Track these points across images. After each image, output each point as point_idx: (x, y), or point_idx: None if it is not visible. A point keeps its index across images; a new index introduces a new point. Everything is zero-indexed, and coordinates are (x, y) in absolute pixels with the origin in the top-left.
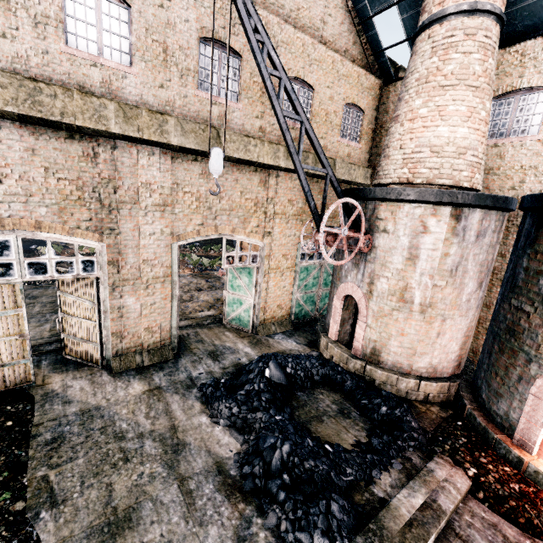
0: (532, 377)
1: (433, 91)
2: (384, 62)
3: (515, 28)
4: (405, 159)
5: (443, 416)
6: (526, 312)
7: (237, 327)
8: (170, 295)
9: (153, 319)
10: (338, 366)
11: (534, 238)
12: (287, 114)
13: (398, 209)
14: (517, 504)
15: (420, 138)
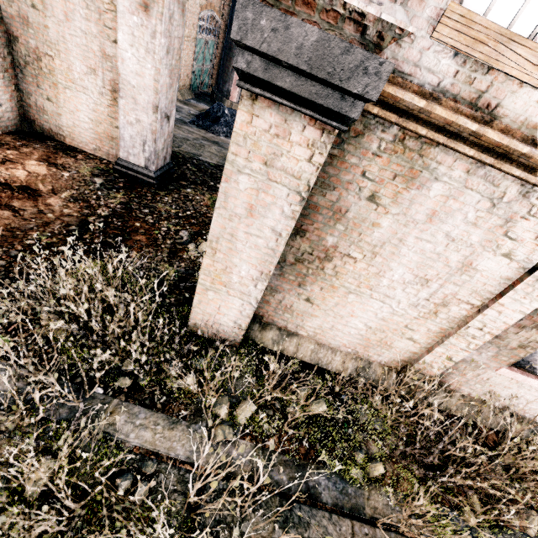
0: None
1: None
2: None
3: None
4: None
5: None
6: None
7: None
8: None
9: None
10: None
11: None
12: None
13: None
14: None
15: None
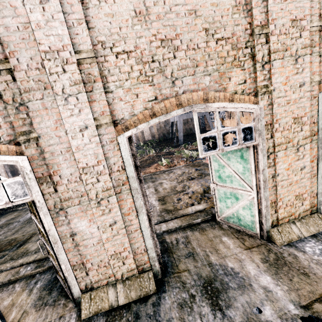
0: None
1: None
2: None
3: None
4: None
5: None
6: None
7: (236, 228)
8: (134, 208)
9: (119, 242)
10: None
11: None
12: None
13: None
14: None
15: None
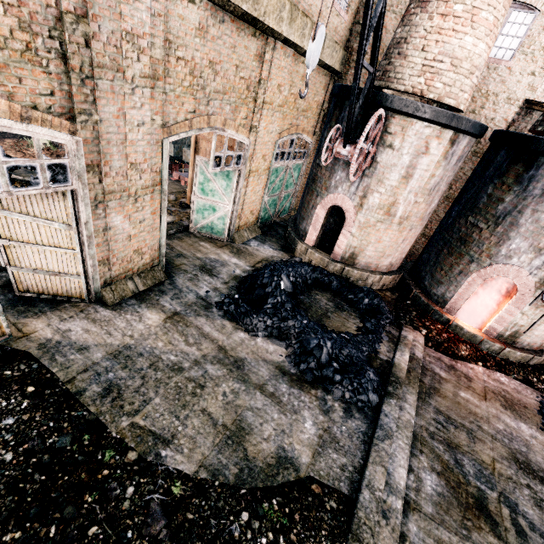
0: (470, 272)
1: None
2: None
3: None
4: (424, 65)
5: (394, 298)
6: (480, 228)
7: (208, 236)
8: (159, 209)
9: (143, 239)
10: (324, 270)
11: (504, 171)
12: None
13: (410, 125)
14: (448, 345)
15: (446, 44)
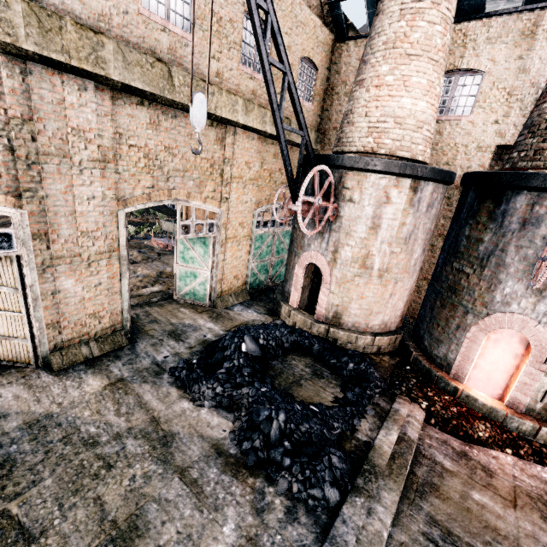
0: (468, 325)
1: (399, 58)
2: (339, 15)
3: (461, 5)
4: (370, 127)
5: (393, 363)
6: (466, 273)
7: (191, 302)
8: (119, 273)
9: (100, 302)
10: (305, 332)
11: (476, 211)
12: (272, 61)
13: (365, 179)
14: (457, 422)
15: (385, 107)
